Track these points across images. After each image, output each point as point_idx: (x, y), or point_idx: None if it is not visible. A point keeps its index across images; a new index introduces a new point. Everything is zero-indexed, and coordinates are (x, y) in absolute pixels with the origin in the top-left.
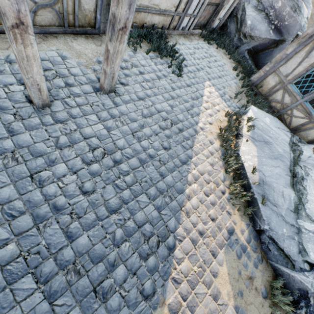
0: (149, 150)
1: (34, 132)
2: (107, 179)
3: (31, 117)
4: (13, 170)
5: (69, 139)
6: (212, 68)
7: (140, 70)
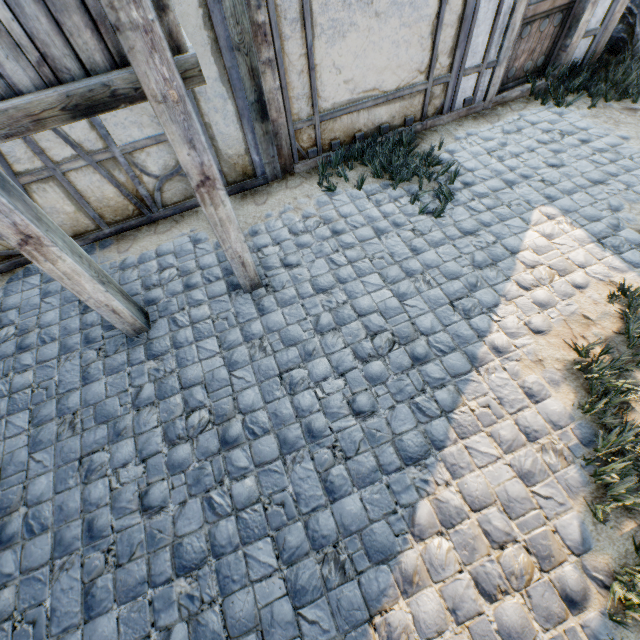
0: (311, 417)
1: (112, 378)
2: (195, 484)
3: (118, 351)
4: (64, 445)
5: (157, 390)
6: (568, 166)
7: (335, 227)
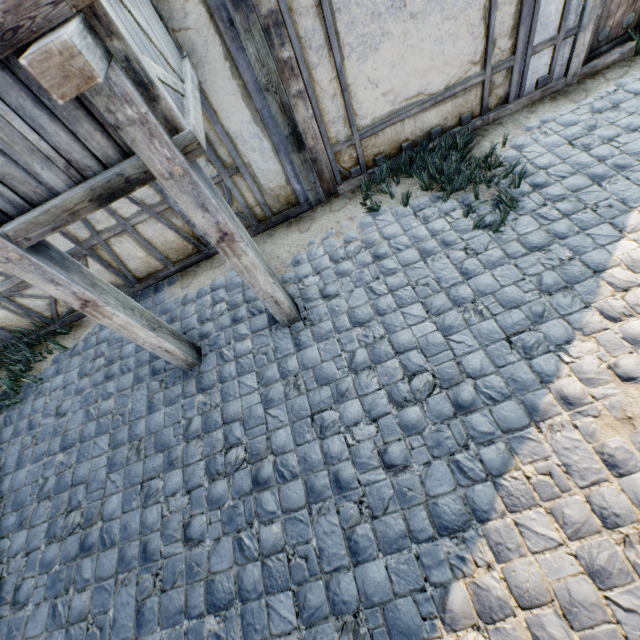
0: (339, 465)
1: (169, 409)
2: (228, 522)
3: (175, 383)
4: (132, 468)
5: (203, 423)
6: None
7: (377, 251)
